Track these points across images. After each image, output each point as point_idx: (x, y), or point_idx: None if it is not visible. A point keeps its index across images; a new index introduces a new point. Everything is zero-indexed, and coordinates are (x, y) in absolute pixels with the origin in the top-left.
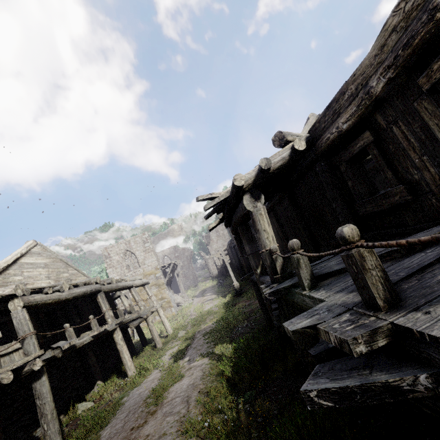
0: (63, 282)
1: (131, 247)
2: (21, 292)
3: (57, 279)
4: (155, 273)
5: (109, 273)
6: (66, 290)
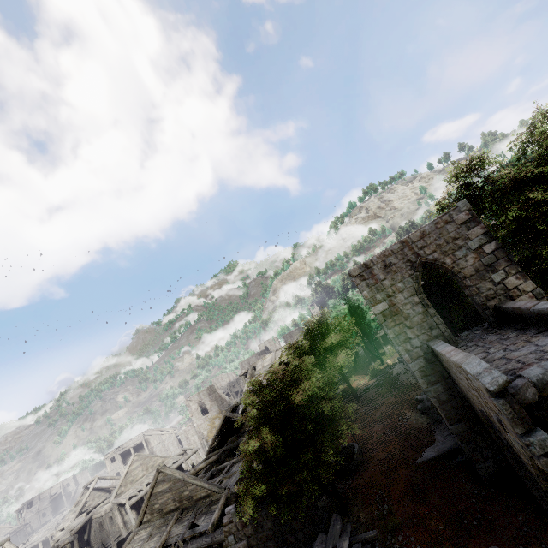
0: (143, 486)
1: (201, 398)
2: (128, 501)
3: (147, 469)
4: (219, 417)
5: (192, 418)
6: (145, 489)
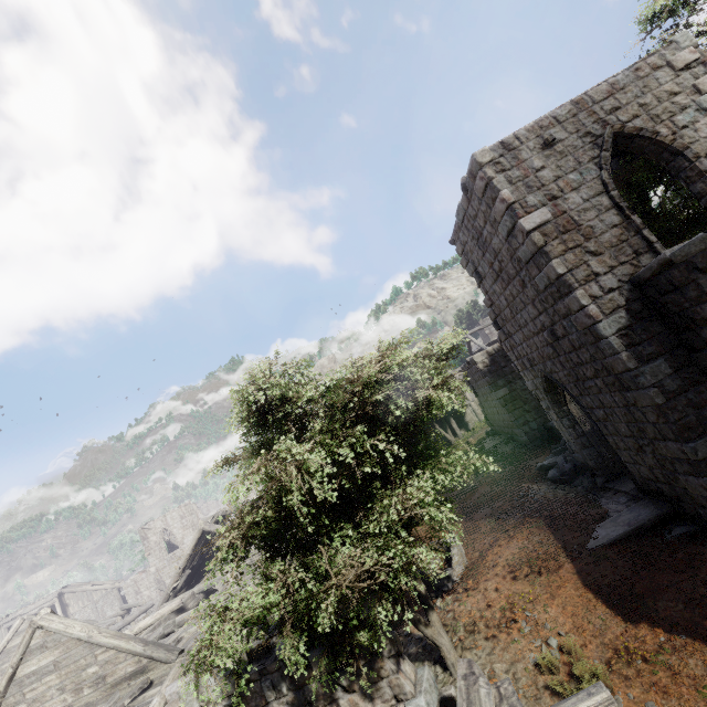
0: None
1: (168, 525)
2: None
3: None
4: None
5: (148, 557)
6: None
